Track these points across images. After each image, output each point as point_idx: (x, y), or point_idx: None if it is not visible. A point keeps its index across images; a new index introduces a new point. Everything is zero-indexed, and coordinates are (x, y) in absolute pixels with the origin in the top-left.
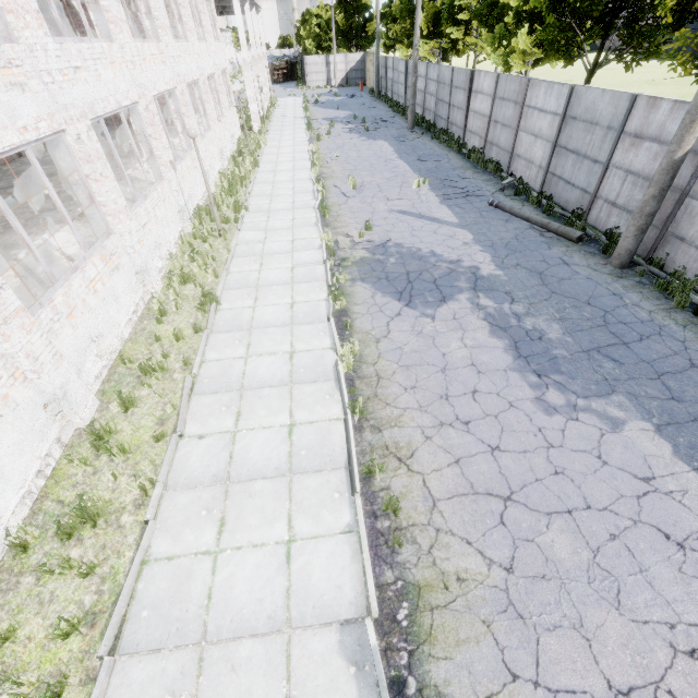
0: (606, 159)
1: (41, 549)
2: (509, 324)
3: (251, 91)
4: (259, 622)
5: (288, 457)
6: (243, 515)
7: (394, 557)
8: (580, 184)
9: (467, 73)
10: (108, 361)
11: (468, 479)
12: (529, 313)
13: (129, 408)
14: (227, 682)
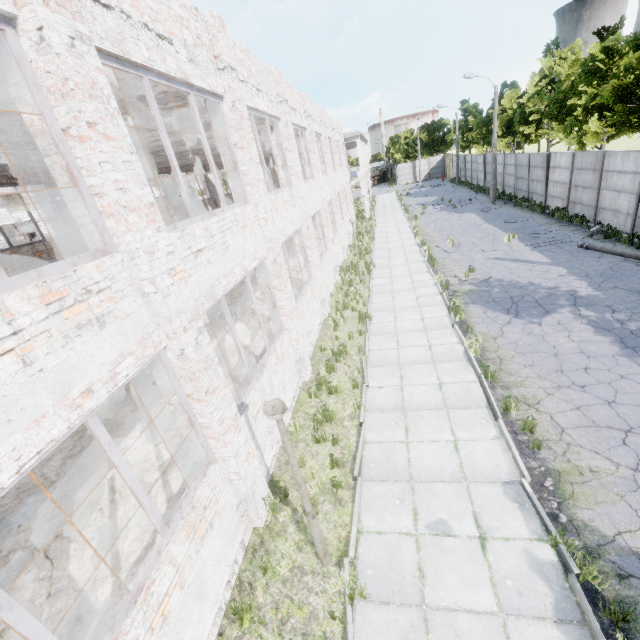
0: None
1: (304, 432)
2: (613, 326)
3: (365, 193)
4: (444, 476)
5: (442, 400)
6: (419, 426)
7: (535, 455)
8: None
9: (543, 156)
10: (311, 349)
11: (589, 418)
12: (632, 319)
13: (331, 372)
14: (431, 499)
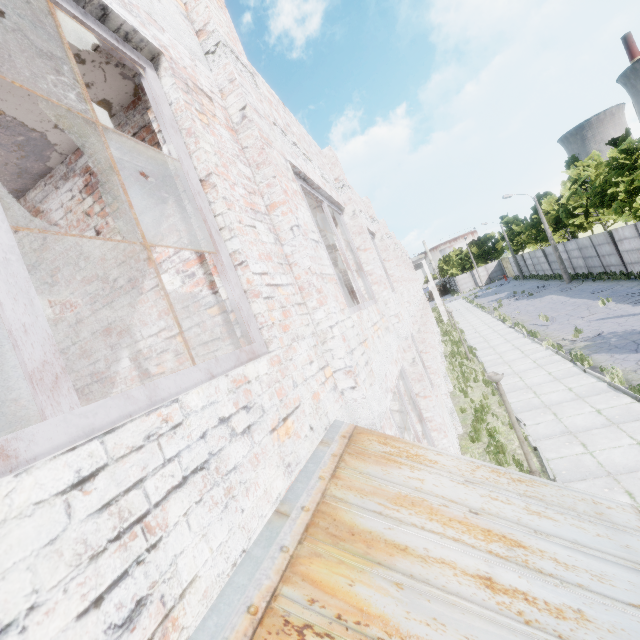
0: None
1: None
2: None
3: (438, 300)
4: None
5: (606, 420)
6: (595, 440)
7: None
8: None
9: (604, 234)
10: None
11: None
12: None
13: (481, 423)
14: (639, 483)
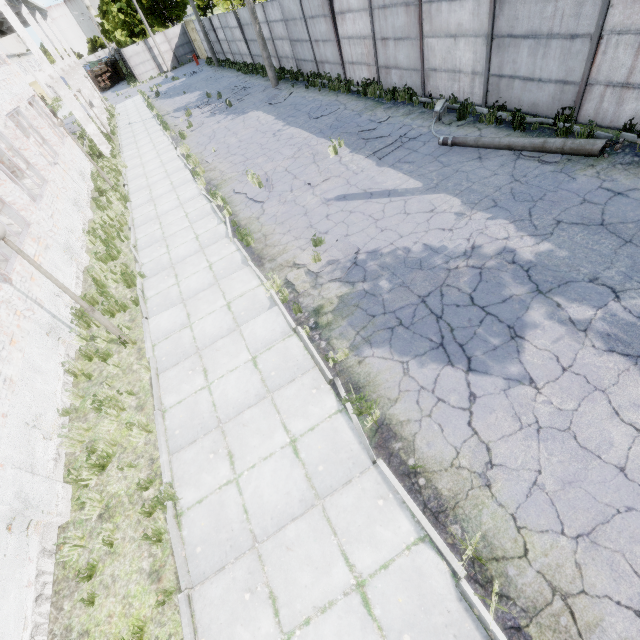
0: (596, 27)
1: None
2: None
3: (78, 110)
4: None
5: None
6: None
7: None
8: (553, 76)
9: None
10: None
11: None
12: None
13: None
14: None
